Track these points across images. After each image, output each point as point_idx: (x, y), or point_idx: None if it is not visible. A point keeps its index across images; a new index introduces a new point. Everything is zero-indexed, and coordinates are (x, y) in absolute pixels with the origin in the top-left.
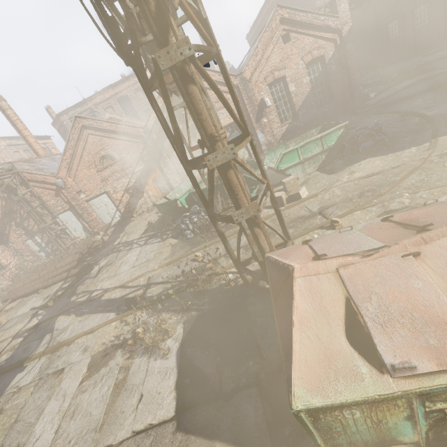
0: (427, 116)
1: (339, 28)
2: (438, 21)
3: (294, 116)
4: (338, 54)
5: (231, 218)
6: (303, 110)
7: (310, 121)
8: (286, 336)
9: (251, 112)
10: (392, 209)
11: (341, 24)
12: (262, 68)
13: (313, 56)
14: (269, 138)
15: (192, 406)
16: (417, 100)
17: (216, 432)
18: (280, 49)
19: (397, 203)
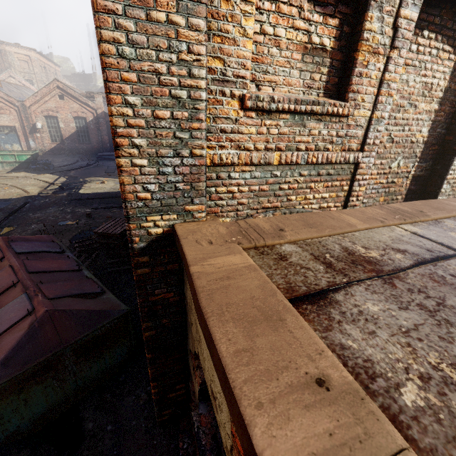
0: (78, 168)
1: (95, 108)
2: None
3: (63, 141)
4: (96, 121)
5: None
6: (69, 141)
7: (73, 149)
8: None
9: (26, 126)
10: None
11: (97, 107)
12: (40, 105)
13: (78, 115)
14: (40, 147)
15: None
16: (111, 162)
17: None
18: (56, 101)
19: None
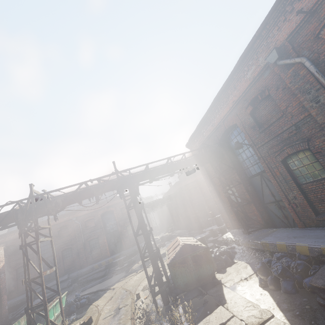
0: (85, 294)
1: None
2: (34, 274)
3: None
4: None
5: (157, 251)
6: None
7: None
8: (196, 248)
9: None
10: (142, 289)
11: None
12: None
13: None
14: None
15: (217, 304)
16: None
17: (222, 293)
18: None
19: (140, 288)
